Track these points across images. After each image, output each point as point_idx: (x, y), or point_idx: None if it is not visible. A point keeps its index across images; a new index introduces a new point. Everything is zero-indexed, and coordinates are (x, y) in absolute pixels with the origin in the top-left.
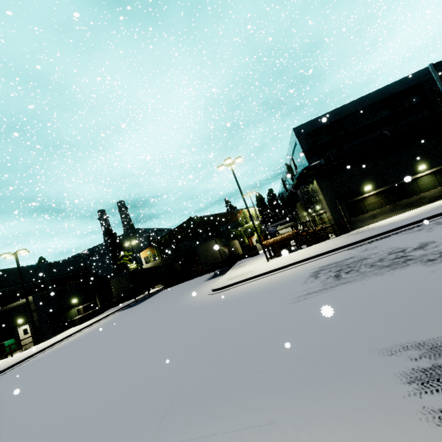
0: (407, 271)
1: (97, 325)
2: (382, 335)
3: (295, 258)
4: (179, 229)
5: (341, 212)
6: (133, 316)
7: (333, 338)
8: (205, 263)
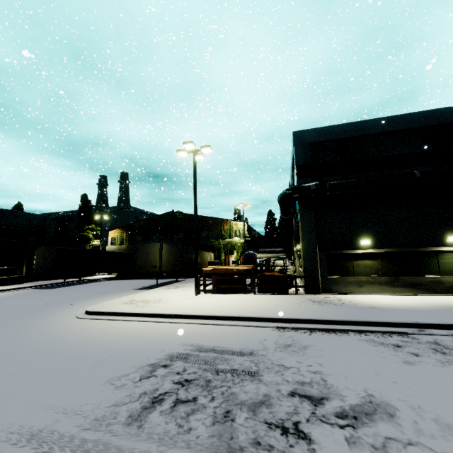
0: None
1: None
2: None
3: (211, 307)
4: (156, 219)
5: (318, 262)
6: (2, 304)
7: None
8: (140, 267)
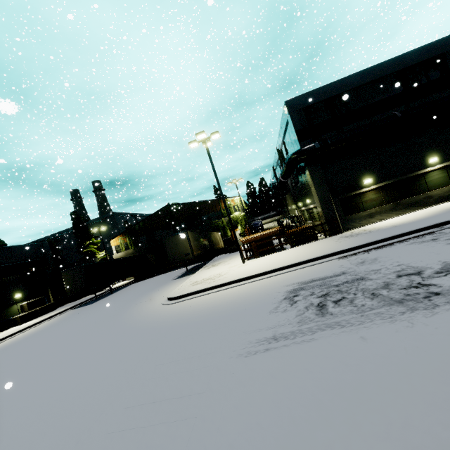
0: (438, 321)
1: (35, 329)
2: None
3: (273, 263)
4: (155, 216)
5: (334, 208)
6: (73, 323)
7: None
8: (173, 259)
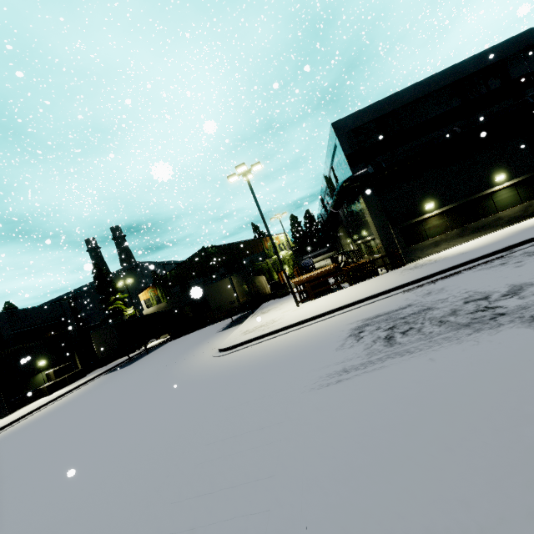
0: (501, 337)
1: (68, 398)
2: (486, 515)
3: (332, 304)
4: (188, 263)
5: (394, 239)
6: (114, 386)
7: (381, 500)
8: (217, 309)
